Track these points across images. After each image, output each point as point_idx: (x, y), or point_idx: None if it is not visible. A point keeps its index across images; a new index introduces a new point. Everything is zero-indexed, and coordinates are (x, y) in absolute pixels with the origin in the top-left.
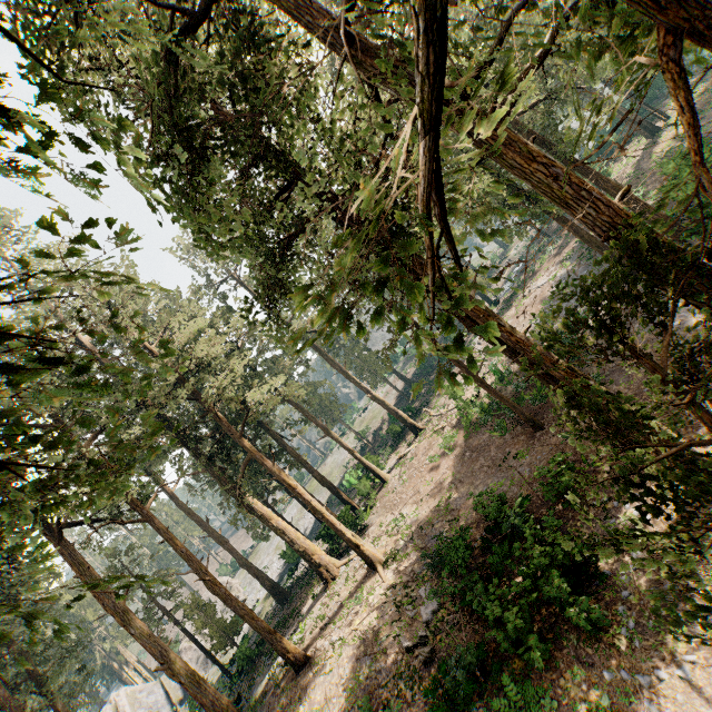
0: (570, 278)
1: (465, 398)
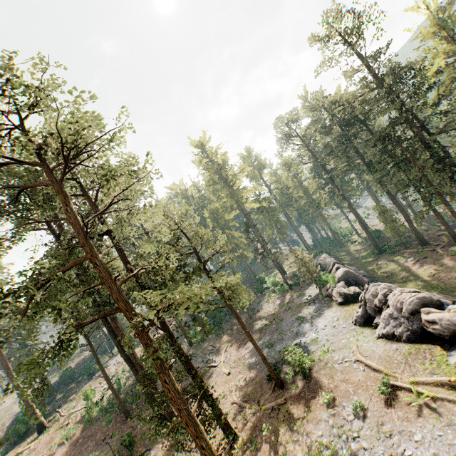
0: None
1: (92, 401)
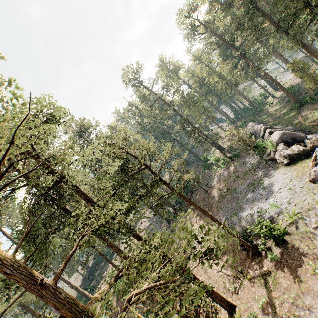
0: (153, 219)
1: None
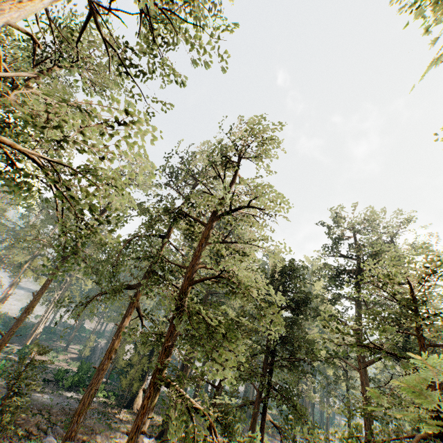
0: None
1: None
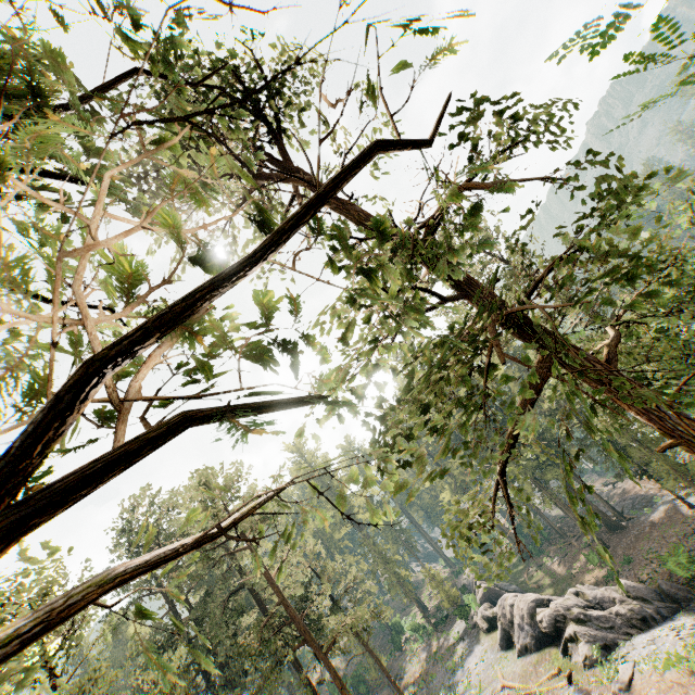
0: None
1: None
